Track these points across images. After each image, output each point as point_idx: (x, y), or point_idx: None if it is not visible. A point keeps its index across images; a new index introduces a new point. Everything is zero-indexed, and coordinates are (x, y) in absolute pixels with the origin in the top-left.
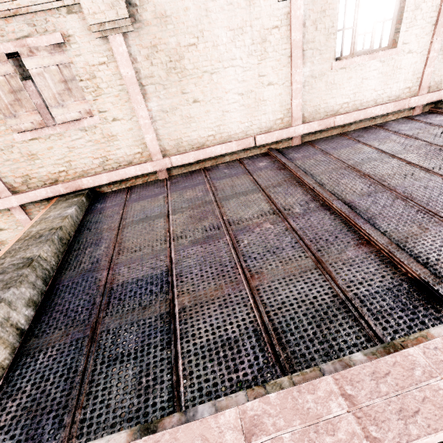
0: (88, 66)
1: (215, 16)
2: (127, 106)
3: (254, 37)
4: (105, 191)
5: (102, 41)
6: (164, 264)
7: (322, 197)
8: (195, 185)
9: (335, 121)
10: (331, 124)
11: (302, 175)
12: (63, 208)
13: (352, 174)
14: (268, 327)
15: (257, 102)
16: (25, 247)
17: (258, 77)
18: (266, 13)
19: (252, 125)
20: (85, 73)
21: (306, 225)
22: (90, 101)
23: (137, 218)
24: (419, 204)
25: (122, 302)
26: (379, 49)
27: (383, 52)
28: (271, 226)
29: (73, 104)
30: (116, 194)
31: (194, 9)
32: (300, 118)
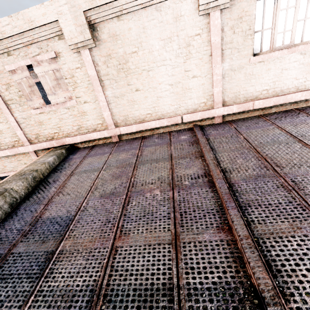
0: (70, 70)
1: (150, 32)
2: (92, 93)
3: (180, 43)
4: (80, 146)
5: (78, 54)
6: (75, 209)
7: (212, 174)
8: (130, 149)
9: (254, 105)
10: (250, 108)
11: (205, 151)
12: (49, 156)
13: (251, 154)
14: (102, 291)
15: (184, 90)
16: (11, 180)
17: (184, 72)
18: (190, 25)
19: (181, 107)
20: (68, 74)
21: (185, 198)
22: (71, 91)
23: (83, 169)
24: (303, 197)
25: (37, 232)
26: (301, 43)
27: (304, 46)
28: (159, 193)
29: (61, 93)
30: (84, 149)
31: (135, 28)
32: (220, 102)
